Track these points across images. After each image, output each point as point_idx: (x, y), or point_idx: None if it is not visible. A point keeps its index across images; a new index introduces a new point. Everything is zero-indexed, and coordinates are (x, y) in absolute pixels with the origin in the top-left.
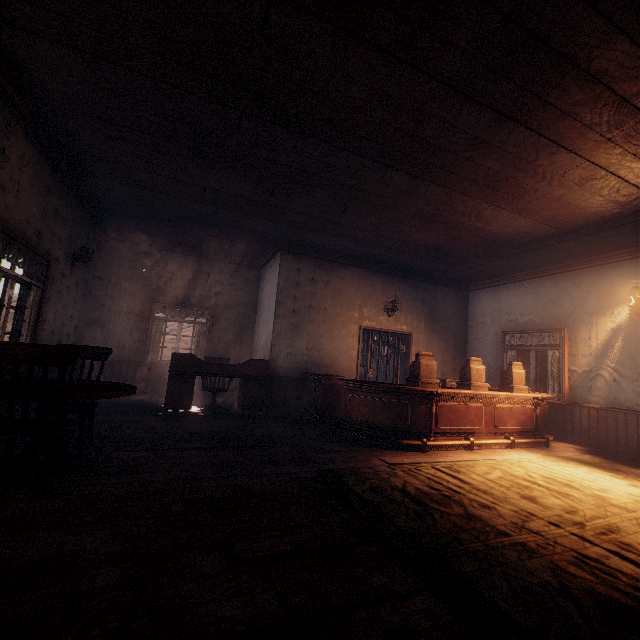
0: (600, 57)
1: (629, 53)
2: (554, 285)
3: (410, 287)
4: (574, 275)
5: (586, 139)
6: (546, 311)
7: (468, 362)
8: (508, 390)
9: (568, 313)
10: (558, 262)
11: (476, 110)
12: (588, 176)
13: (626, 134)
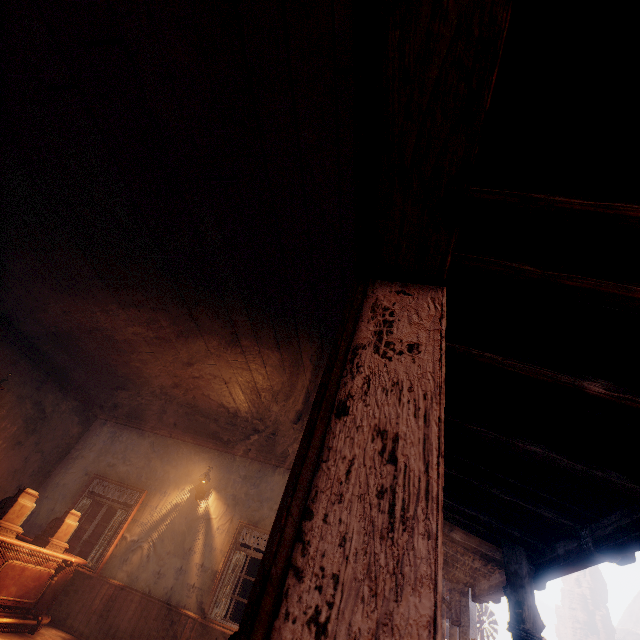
0: (236, 314)
1: (247, 323)
2: (165, 446)
3: (37, 380)
4: (182, 445)
5: (219, 351)
6: (145, 468)
7: (20, 493)
8: (43, 544)
9: (158, 477)
10: (179, 428)
11: (171, 284)
12: (214, 375)
13: (237, 364)
